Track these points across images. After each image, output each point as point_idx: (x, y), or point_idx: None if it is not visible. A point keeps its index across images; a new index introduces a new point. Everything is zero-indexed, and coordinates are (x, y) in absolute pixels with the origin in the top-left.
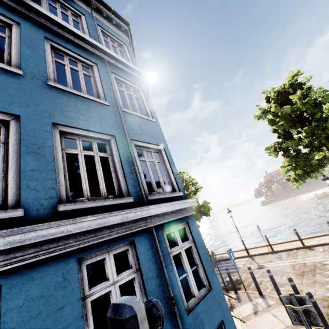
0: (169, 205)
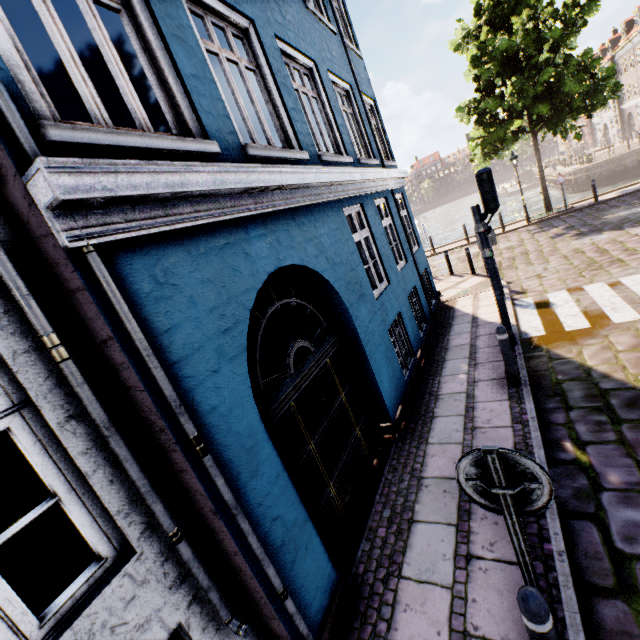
0: (399, 172)
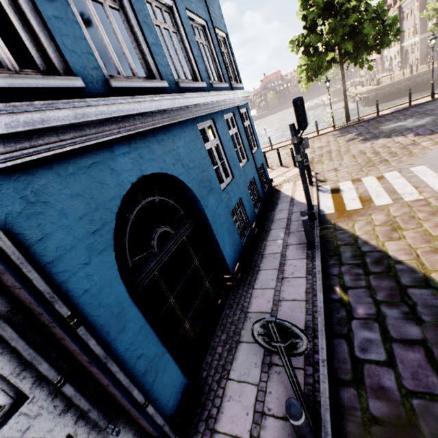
0: (243, 93)
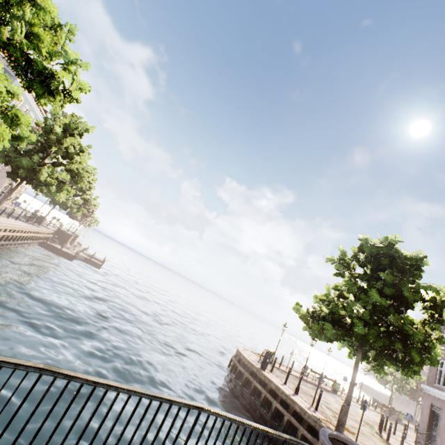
0: None
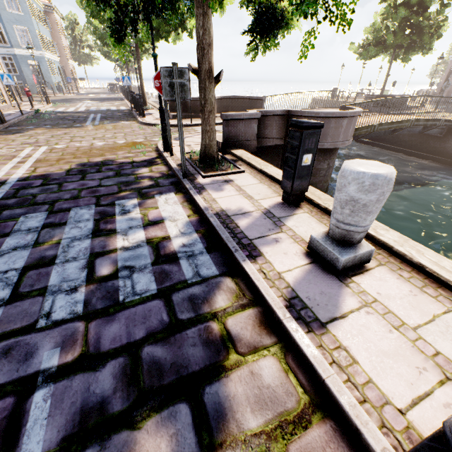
0: None
